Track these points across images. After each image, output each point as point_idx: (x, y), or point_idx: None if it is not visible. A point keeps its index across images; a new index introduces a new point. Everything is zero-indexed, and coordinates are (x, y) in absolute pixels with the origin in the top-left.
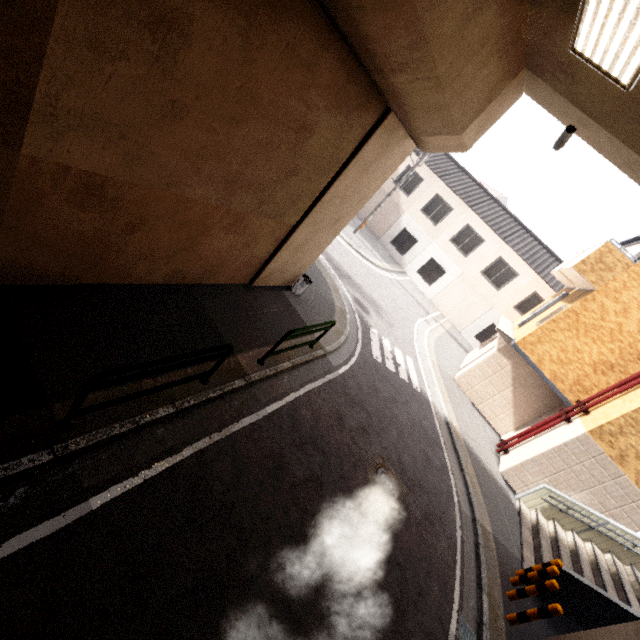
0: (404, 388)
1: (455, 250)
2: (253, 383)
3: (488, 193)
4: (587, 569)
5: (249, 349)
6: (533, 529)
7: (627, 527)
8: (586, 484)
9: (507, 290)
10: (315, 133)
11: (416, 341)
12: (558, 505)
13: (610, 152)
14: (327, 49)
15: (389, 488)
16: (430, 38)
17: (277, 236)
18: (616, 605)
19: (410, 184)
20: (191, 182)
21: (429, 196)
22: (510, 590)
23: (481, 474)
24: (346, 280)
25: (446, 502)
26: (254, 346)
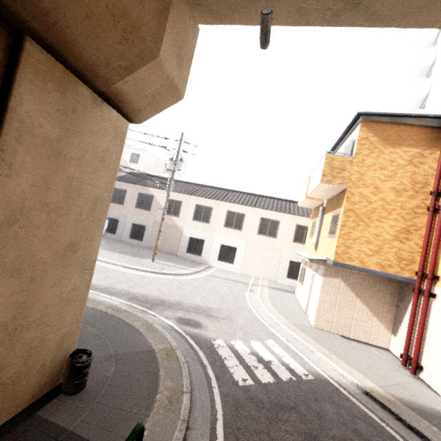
0: (299, 394)
1: (232, 230)
2: None
3: (225, 189)
4: None
5: None
6: None
7: None
8: None
9: (281, 234)
10: None
11: (259, 315)
12: None
13: (320, 5)
14: None
15: None
16: None
17: None
18: None
19: (175, 208)
20: None
21: (192, 208)
22: None
23: None
24: (160, 306)
25: None
26: None
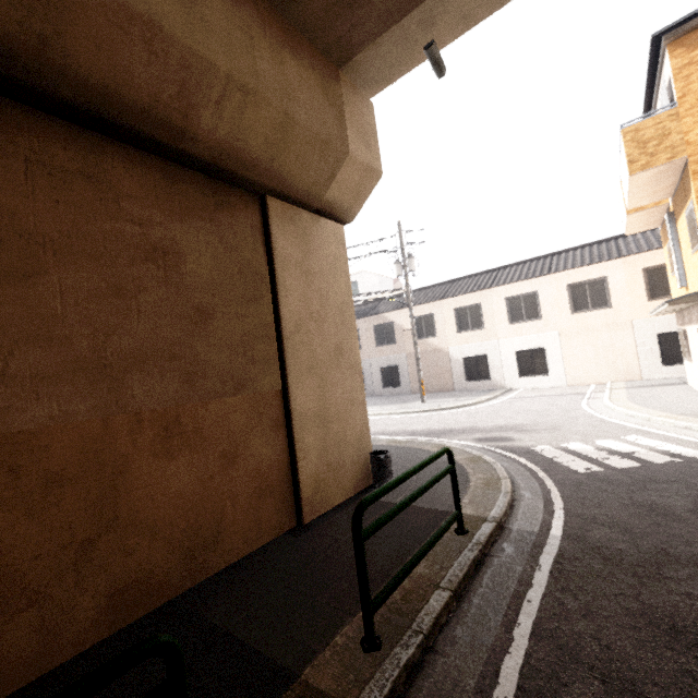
0: (688, 471)
1: (524, 324)
2: None
3: (491, 270)
4: None
5: (332, 632)
6: None
7: None
8: None
9: (617, 297)
10: (185, 254)
11: (609, 418)
12: None
13: None
14: (101, 154)
15: None
16: (154, 19)
17: (270, 418)
18: None
19: (427, 327)
20: (6, 401)
21: (450, 317)
22: None
23: None
24: (449, 434)
25: None
26: (342, 617)
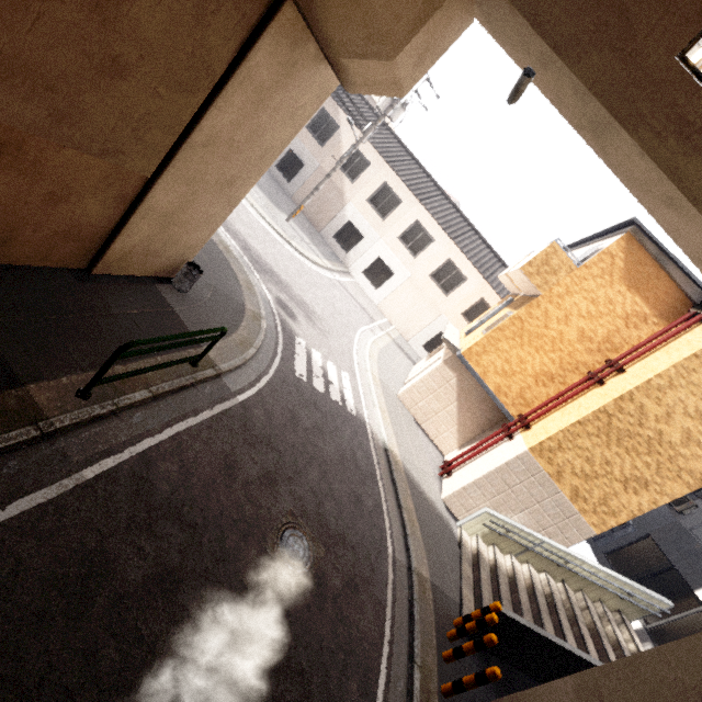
0: (335, 412)
1: (404, 249)
2: (61, 431)
3: (439, 187)
4: (524, 596)
5: (62, 374)
6: (473, 560)
7: (561, 544)
8: (525, 504)
9: (455, 296)
10: None
11: (356, 353)
12: (498, 529)
13: (572, 108)
14: None
15: (299, 556)
16: None
17: (120, 192)
18: (552, 643)
19: (355, 168)
20: None
21: (376, 184)
22: (447, 648)
23: (421, 506)
24: (268, 276)
25: (377, 554)
26: (76, 368)
